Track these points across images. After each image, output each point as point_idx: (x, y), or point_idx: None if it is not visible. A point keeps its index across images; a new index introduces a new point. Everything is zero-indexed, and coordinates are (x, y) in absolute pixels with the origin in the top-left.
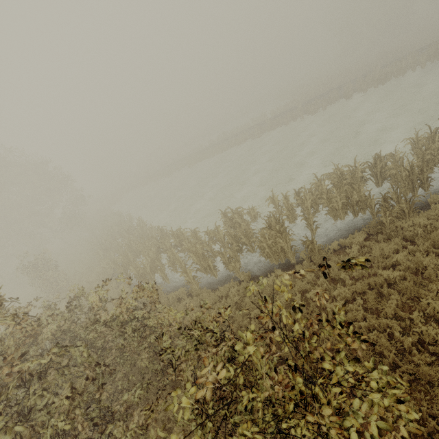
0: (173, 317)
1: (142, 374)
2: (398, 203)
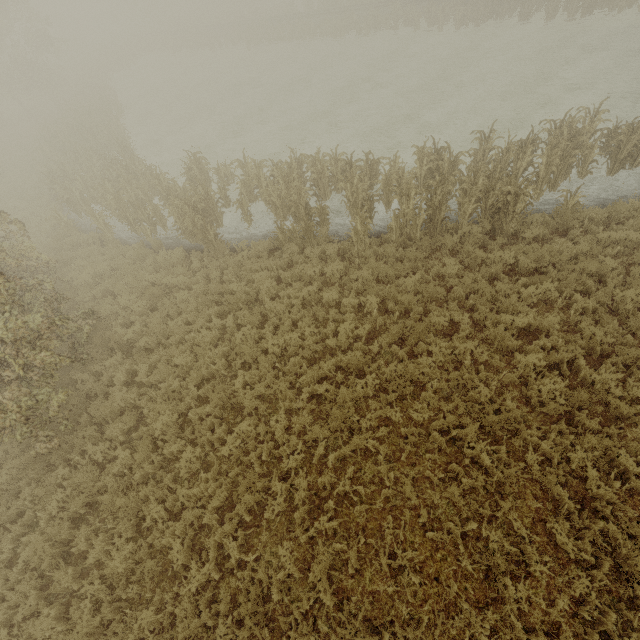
0: (37, 254)
1: None
2: (323, 225)
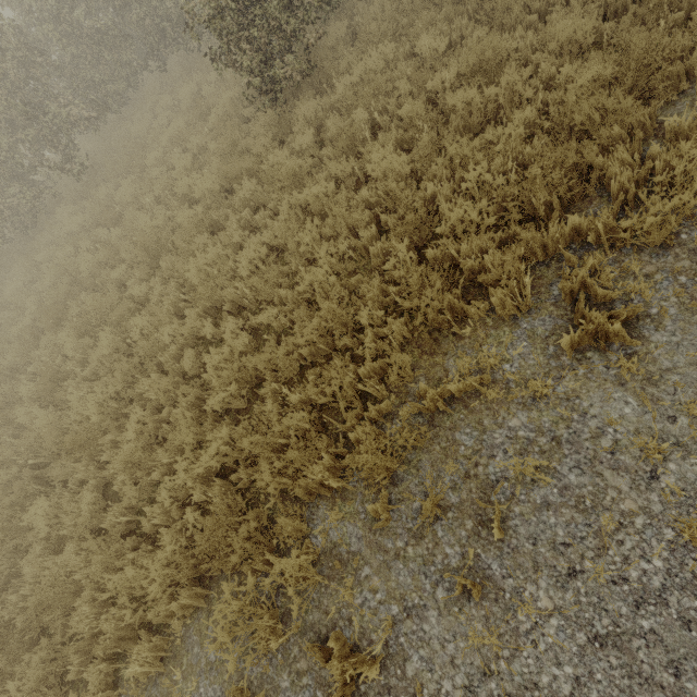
0: None
1: (144, 55)
2: None
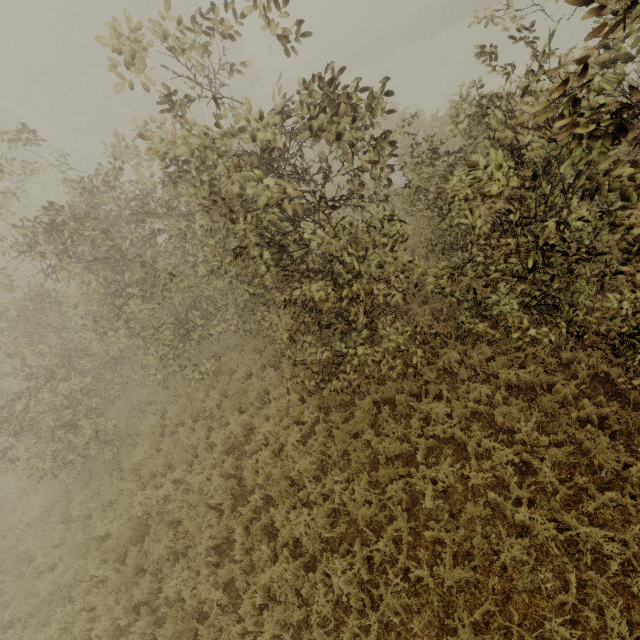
0: None
1: None
2: None
